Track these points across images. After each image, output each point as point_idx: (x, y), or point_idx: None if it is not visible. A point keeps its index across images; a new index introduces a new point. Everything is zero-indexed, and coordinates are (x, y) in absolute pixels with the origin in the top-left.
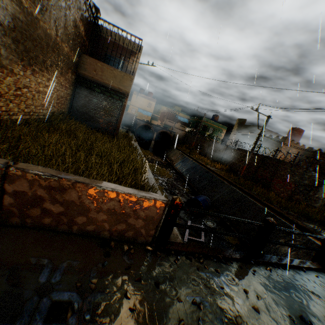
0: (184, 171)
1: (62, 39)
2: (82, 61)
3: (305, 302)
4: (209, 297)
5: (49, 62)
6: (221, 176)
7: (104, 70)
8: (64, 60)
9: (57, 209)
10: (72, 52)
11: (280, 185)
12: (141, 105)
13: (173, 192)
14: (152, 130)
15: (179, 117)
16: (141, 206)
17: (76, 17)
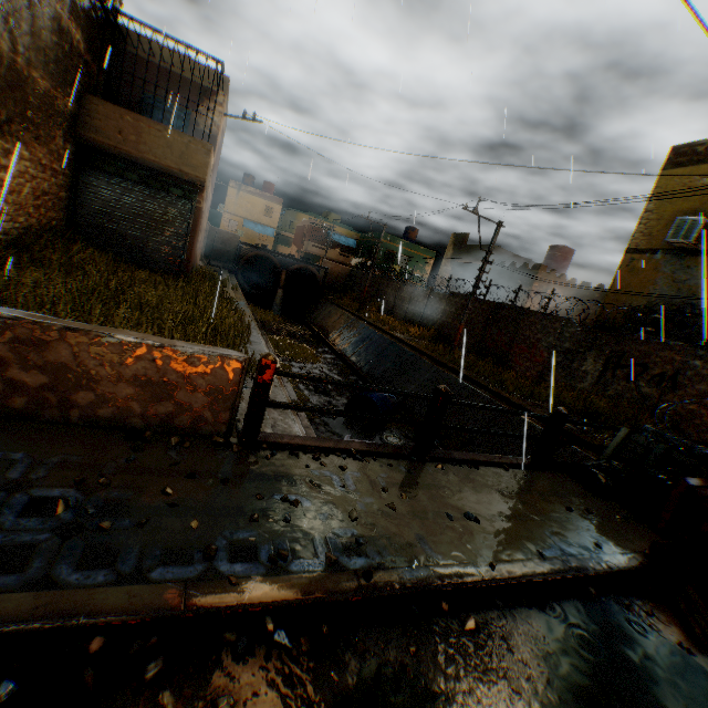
0: (347, 348)
1: (31, 60)
2: (87, 111)
3: (485, 502)
4: (315, 496)
5: (4, 112)
6: (418, 351)
7: (143, 131)
8: (41, 108)
9: (36, 380)
10: (60, 90)
11: (525, 356)
12: (251, 213)
13: (321, 389)
14: (275, 265)
15: (335, 236)
16: (197, 369)
17: (60, 10)
